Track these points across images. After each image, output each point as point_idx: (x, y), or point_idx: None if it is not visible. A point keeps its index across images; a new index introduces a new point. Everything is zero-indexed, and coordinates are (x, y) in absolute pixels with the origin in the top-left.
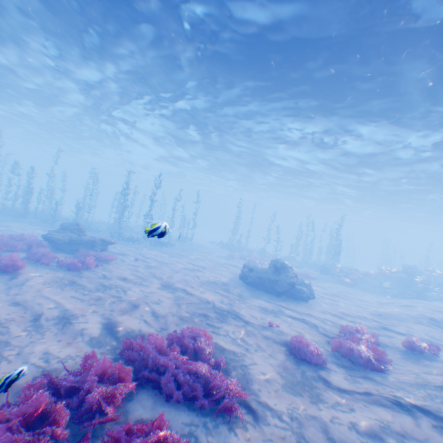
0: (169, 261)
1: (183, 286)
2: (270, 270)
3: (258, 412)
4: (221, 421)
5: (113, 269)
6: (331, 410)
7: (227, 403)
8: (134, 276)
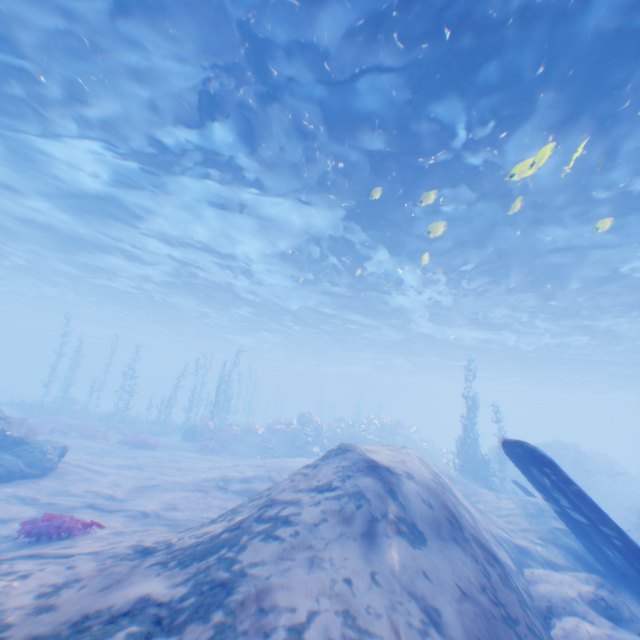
0: None
1: None
2: None
3: None
4: None
5: None
6: None
7: None
8: None
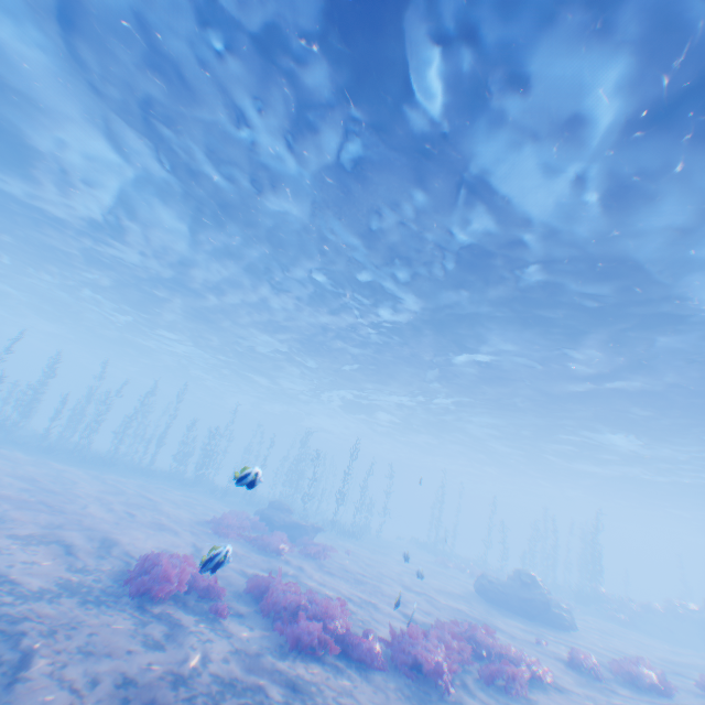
0: (381, 560)
1: (424, 591)
2: (515, 582)
3: (559, 687)
4: (535, 684)
5: (344, 563)
6: (618, 699)
7: (536, 672)
8: (370, 573)
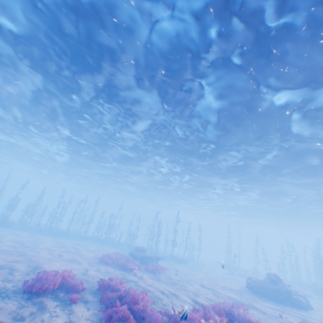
0: (193, 273)
1: (213, 288)
2: (268, 280)
3: None
4: None
5: (169, 274)
6: None
7: None
8: (183, 279)
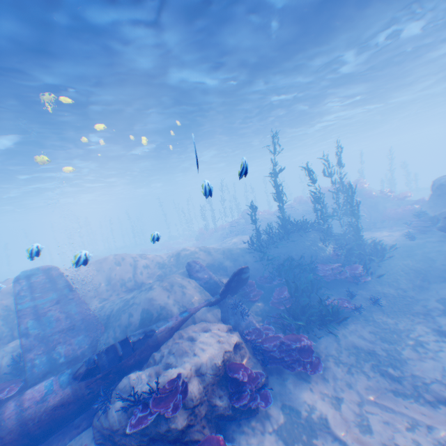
0: None
1: None
2: None
3: None
4: None
5: None
6: None
7: None
8: None
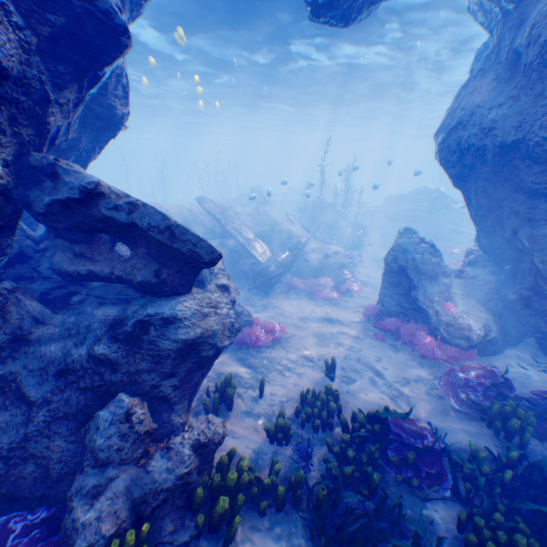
0: None
1: None
2: None
3: None
4: None
5: None
6: None
7: None
8: None
